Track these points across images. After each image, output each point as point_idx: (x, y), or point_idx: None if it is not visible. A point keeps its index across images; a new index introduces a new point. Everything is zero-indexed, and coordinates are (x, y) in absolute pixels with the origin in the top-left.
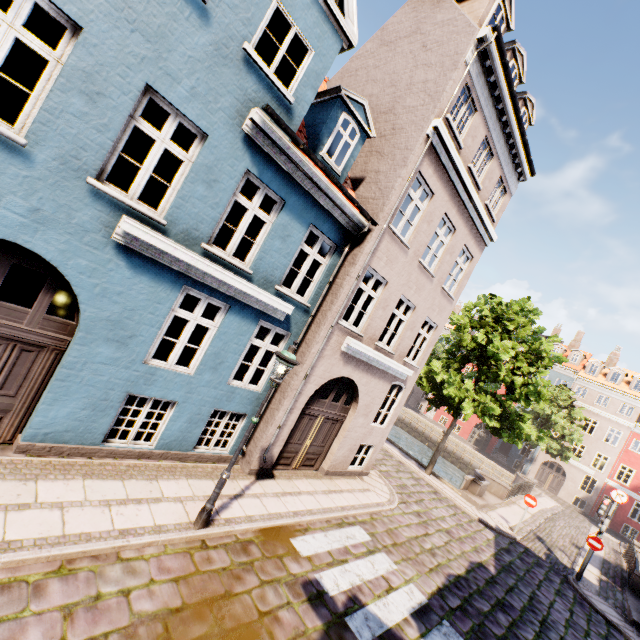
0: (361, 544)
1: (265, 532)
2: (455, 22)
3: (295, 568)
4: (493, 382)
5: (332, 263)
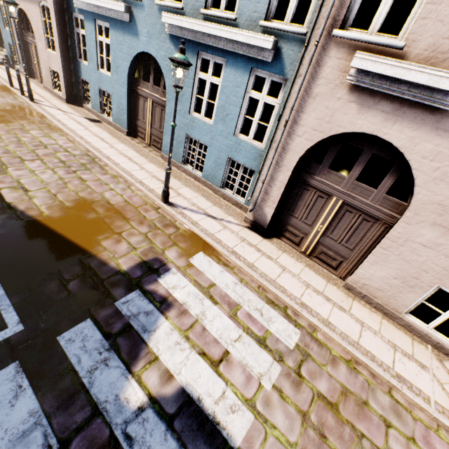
0: (263, 328)
1: (194, 236)
2: None
3: (171, 254)
4: None
5: None
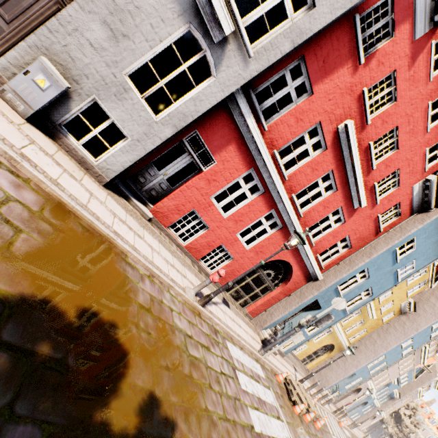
0: None
1: None
2: (433, 366)
3: None
4: (399, 424)
5: (388, 399)
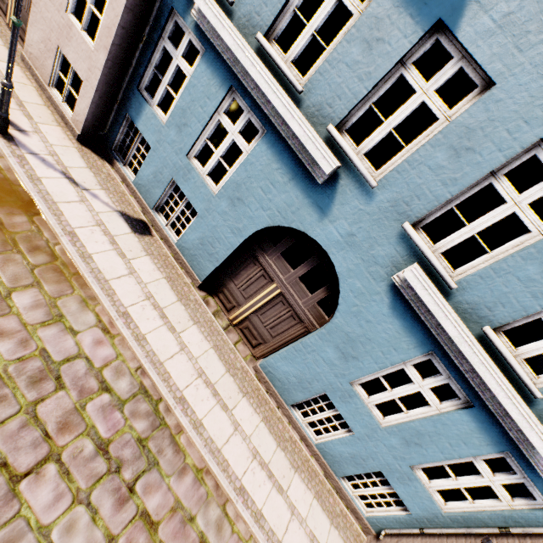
0: None
1: None
2: None
3: None
4: None
5: None
